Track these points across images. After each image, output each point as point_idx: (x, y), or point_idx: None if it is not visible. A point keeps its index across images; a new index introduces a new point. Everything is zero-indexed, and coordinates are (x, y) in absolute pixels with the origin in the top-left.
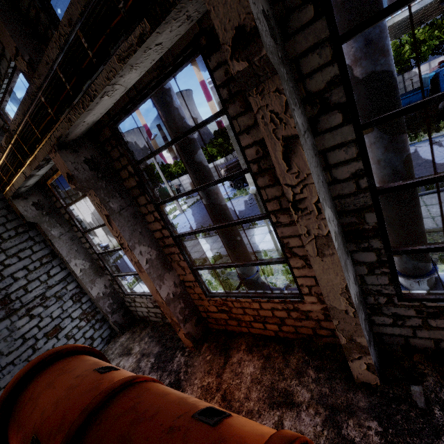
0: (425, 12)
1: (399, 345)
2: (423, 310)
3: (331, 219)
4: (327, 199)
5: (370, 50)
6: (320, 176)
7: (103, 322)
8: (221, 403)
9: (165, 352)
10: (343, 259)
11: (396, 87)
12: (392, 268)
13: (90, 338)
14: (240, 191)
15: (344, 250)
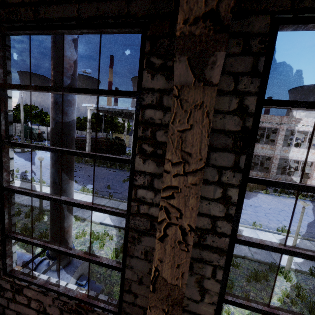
0: None
1: (0, 313)
2: (14, 286)
3: None
4: None
5: (56, 106)
6: None
7: None
8: None
9: None
10: None
11: (67, 134)
12: (4, 247)
13: None
14: (78, 158)
15: None
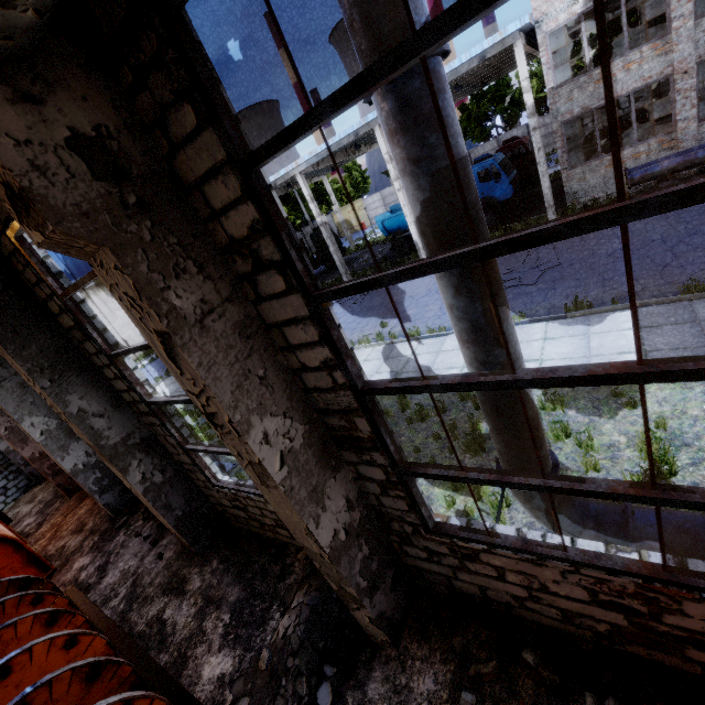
0: (479, 74)
1: None
2: None
3: (42, 423)
4: (40, 411)
5: None
6: (28, 400)
7: (19, 474)
8: (53, 533)
9: (53, 500)
10: (56, 444)
11: None
12: None
13: (3, 488)
14: None
15: (69, 437)
